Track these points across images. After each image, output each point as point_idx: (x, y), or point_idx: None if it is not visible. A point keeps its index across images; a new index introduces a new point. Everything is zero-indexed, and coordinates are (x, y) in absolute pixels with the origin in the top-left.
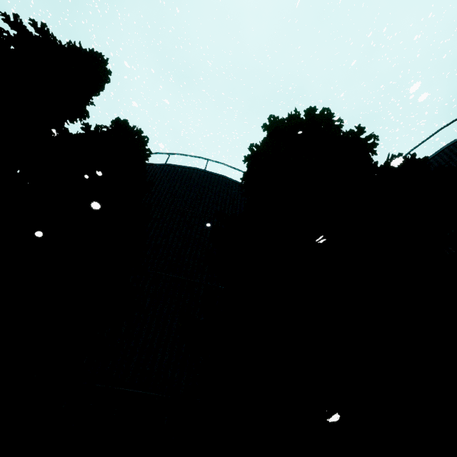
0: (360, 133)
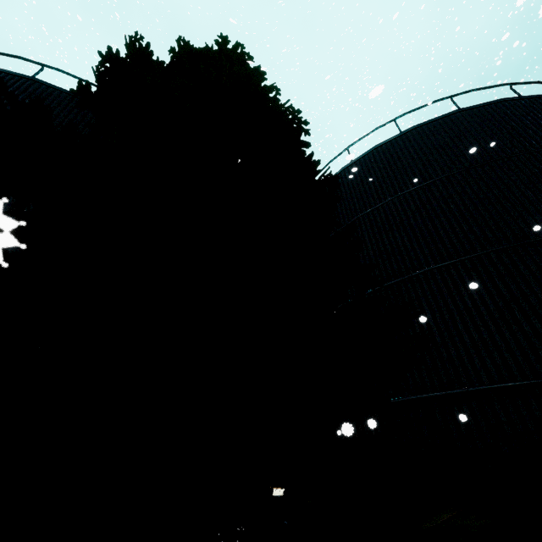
0: (260, 79)
